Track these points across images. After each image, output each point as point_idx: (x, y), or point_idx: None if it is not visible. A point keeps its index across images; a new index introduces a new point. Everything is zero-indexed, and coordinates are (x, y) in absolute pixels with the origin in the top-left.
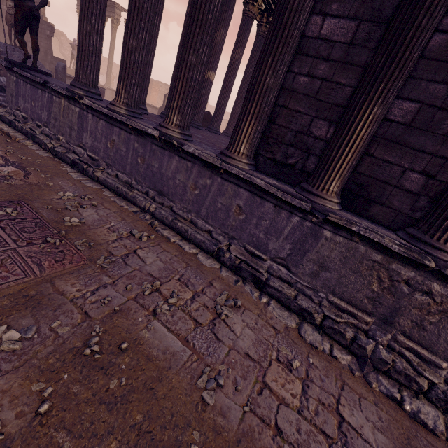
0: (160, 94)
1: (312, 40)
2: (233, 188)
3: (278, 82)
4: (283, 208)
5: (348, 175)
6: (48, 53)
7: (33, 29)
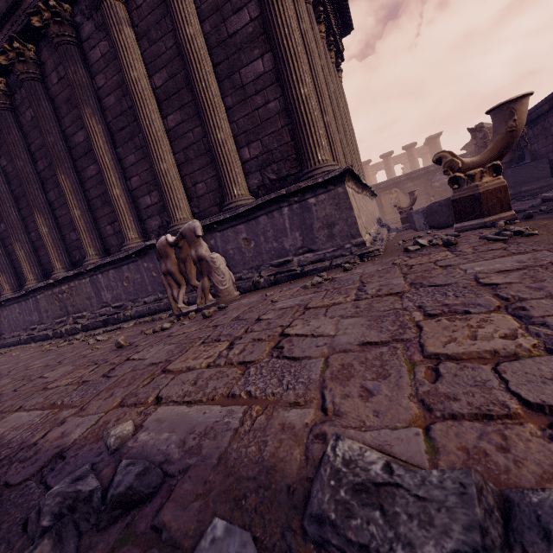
0: None
1: (3, 233)
2: (13, 307)
3: (1, 254)
4: (26, 300)
5: (34, 270)
6: None
7: None
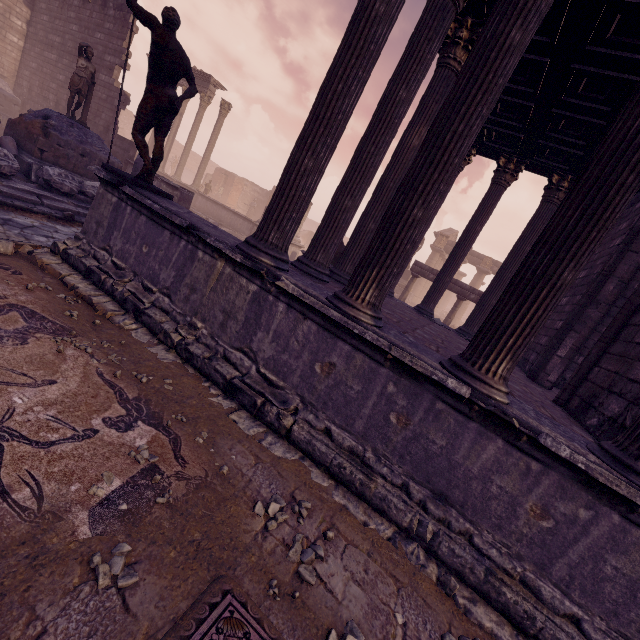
0: (243, 194)
1: None
2: None
3: None
4: None
5: None
6: (111, 129)
7: (164, 126)
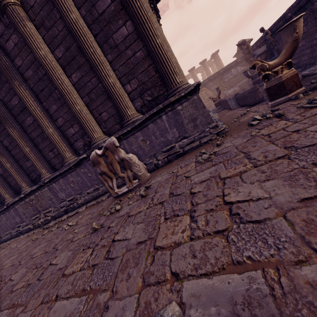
0: None
1: None
2: (0, 217)
3: None
4: (8, 210)
5: (8, 191)
6: None
7: None
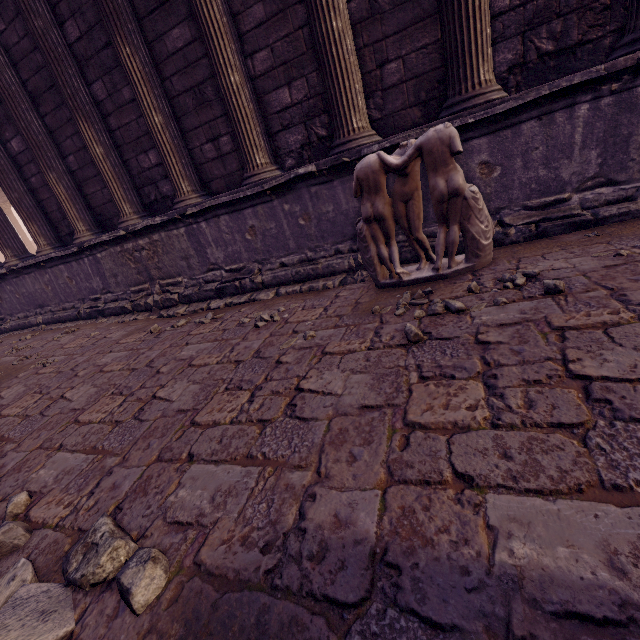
0: None
1: (17, 157)
2: (57, 269)
3: (23, 192)
4: (79, 259)
5: (83, 215)
6: None
7: None
